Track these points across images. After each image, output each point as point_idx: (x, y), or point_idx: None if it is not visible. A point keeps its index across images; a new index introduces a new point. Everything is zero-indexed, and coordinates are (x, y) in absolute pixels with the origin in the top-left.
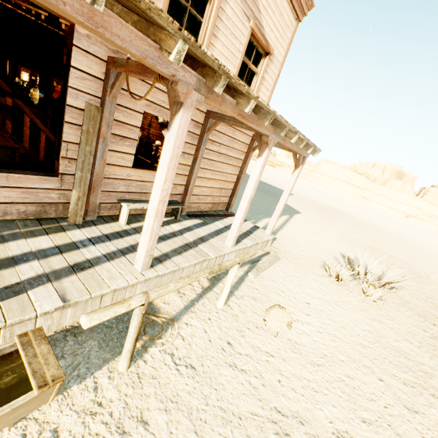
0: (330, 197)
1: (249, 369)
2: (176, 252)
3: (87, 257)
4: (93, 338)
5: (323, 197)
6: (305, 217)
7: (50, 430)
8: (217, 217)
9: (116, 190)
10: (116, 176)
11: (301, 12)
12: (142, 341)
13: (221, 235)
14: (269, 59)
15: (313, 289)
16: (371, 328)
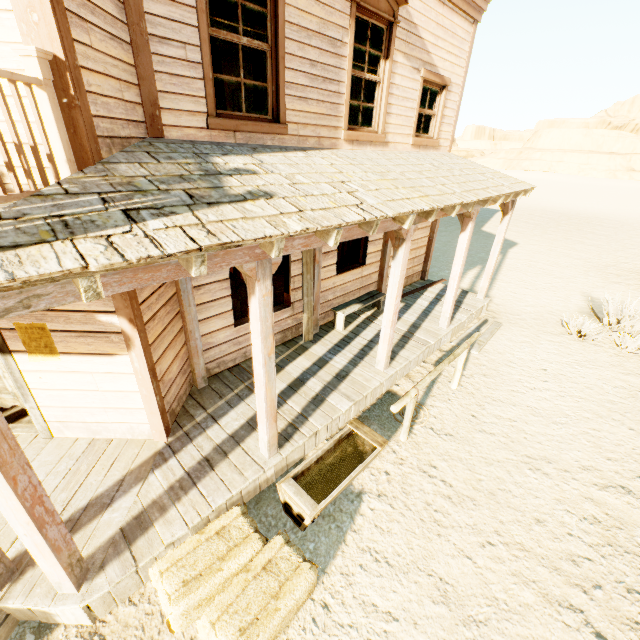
0: (565, 190)
1: (496, 432)
2: (399, 346)
3: (339, 368)
4: (372, 424)
5: (551, 196)
6: (525, 250)
7: (383, 472)
8: (416, 292)
9: (326, 300)
10: (325, 288)
11: (478, 12)
12: None
13: (430, 316)
14: (447, 91)
15: (549, 353)
16: (626, 383)
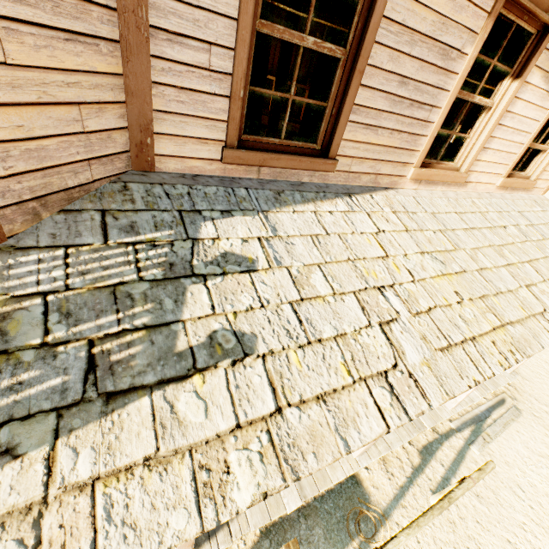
0: None
1: None
2: None
3: None
4: (318, 524)
5: None
6: None
7: None
8: None
9: None
10: None
11: None
12: (358, 539)
13: None
14: None
15: None
16: None
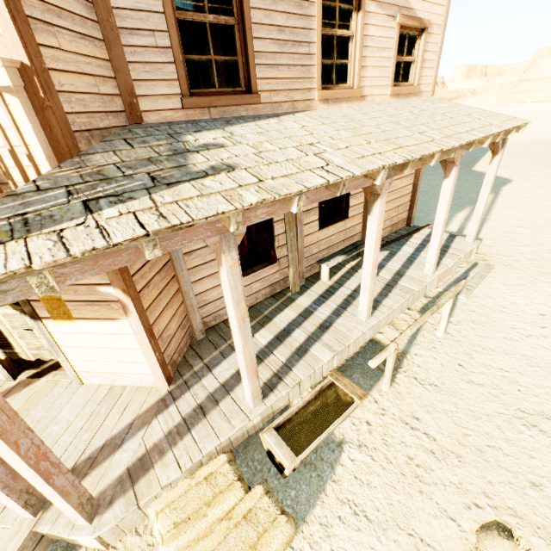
0: None
1: (486, 383)
2: (382, 295)
3: (323, 318)
4: (355, 373)
5: (550, 126)
6: (521, 187)
7: (364, 421)
8: (402, 239)
9: (311, 254)
10: (309, 243)
11: None
12: None
13: (415, 263)
14: (427, 33)
15: (548, 296)
16: None
